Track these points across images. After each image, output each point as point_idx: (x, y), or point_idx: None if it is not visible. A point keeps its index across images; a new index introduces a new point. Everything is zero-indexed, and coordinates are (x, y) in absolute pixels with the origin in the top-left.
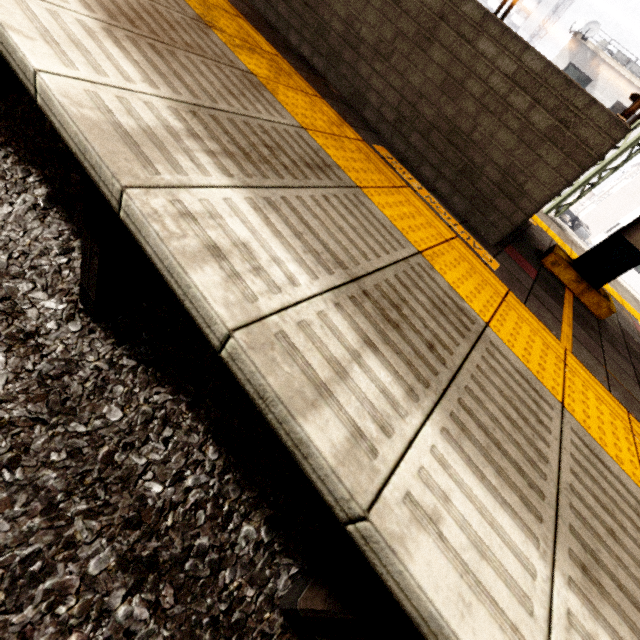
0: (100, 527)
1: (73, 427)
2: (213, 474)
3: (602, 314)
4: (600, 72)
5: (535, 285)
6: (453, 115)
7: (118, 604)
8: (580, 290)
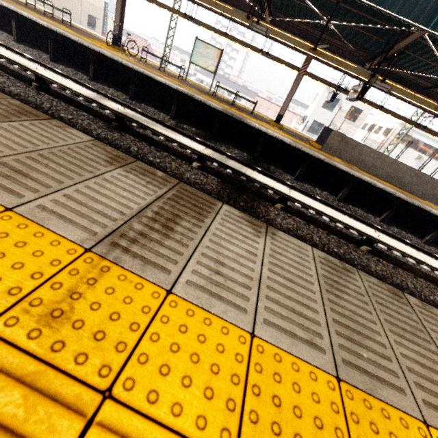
0: None
1: None
2: None
3: None
4: (341, 96)
5: None
6: (433, 192)
7: None
8: None
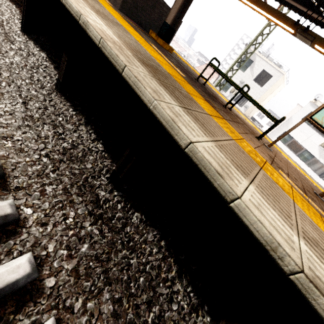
0: None
1: None
2: (16, 14)
3: (161, 44)
4: (256, 58)
5: (129, 20)
6: None
7: None
8: (156, 39)
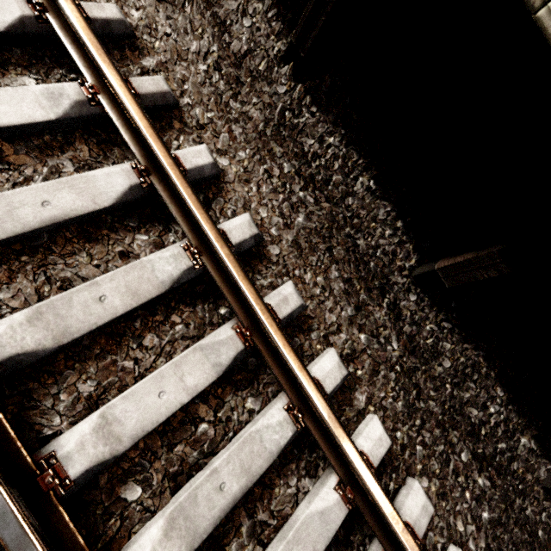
0: (458, 435)
1: (432, 373)
2: (502, 405)
3: None
4: None
5: None
6: None
7: (477, 478)
8: None
